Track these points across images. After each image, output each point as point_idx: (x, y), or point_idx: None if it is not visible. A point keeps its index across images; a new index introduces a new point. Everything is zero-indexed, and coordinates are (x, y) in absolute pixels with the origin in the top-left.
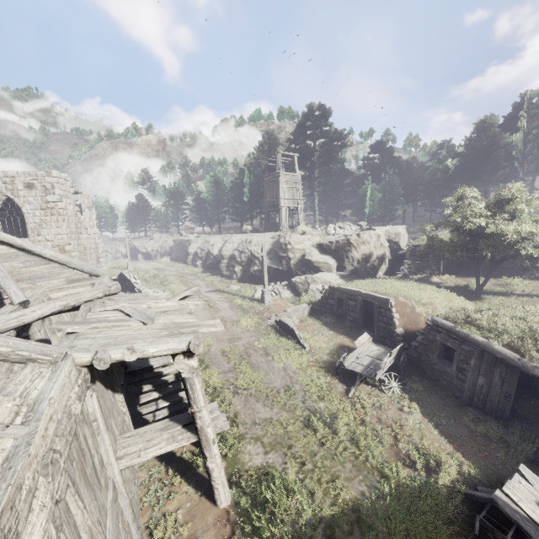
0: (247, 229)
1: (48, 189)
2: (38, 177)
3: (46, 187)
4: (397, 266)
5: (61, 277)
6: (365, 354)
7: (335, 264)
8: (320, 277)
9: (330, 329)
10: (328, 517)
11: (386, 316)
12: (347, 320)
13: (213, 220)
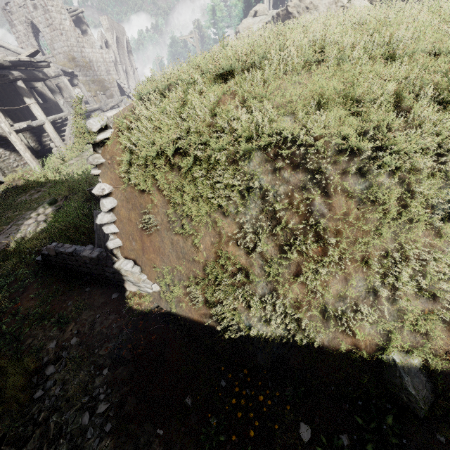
0: None
1: (44, 6)
2: None
3: (42, 5)
4: None
5: None
6: None
7: None
8: None
9: None
10: (59, 181)
11: None
12: None
13: None
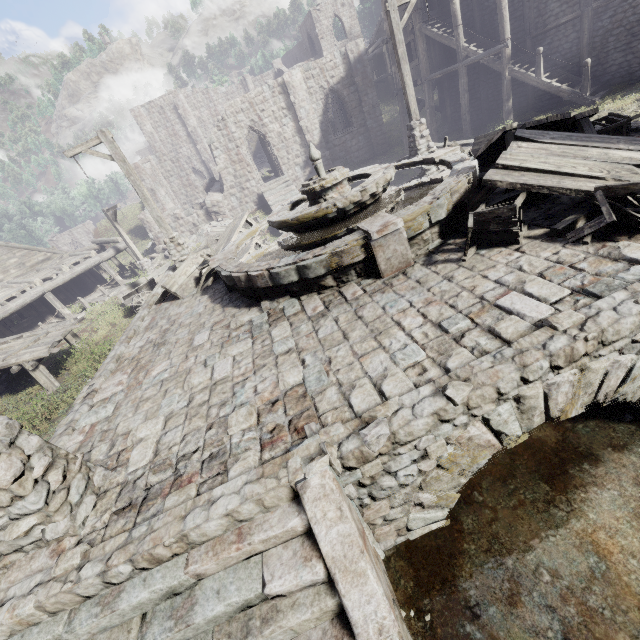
0: None
1: (350, 4)
2: None
3: (349, 3)
4: None
5: None
6: None
7: None
8: None
9: None
10: None
11: None
12: None
13: None
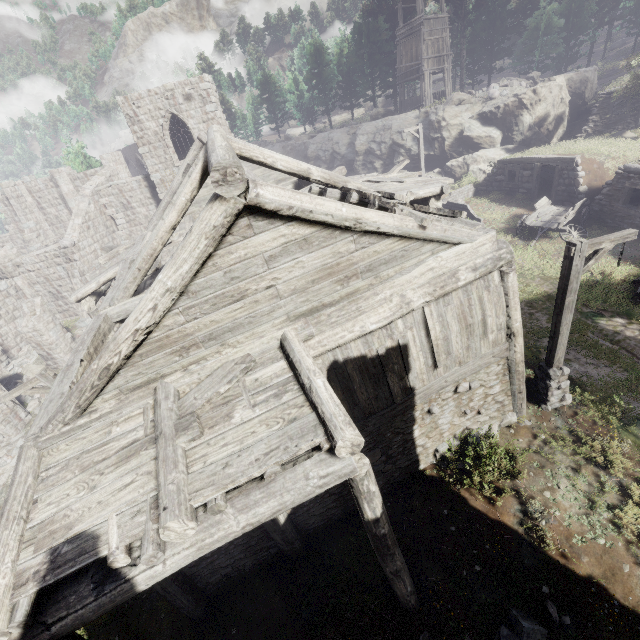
0: (378, 113)
1: (204, 97)
2: (193, 85)
3: (202, 96)
4: (576, 128)
5: (270, 179)
6: (545, 214)
7: (500, 136)
8: (482, 155)
9: (500, 205)
10: (527, 299)
11: (569, 177)
12: (518, 193)
13: (322, 111)
